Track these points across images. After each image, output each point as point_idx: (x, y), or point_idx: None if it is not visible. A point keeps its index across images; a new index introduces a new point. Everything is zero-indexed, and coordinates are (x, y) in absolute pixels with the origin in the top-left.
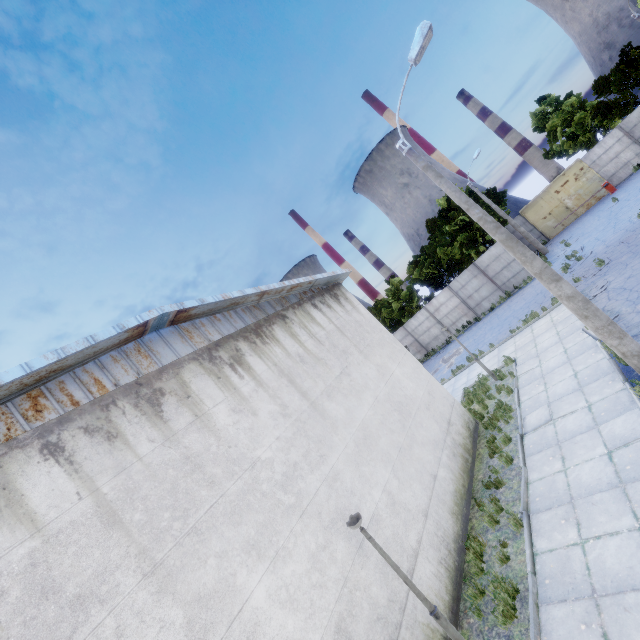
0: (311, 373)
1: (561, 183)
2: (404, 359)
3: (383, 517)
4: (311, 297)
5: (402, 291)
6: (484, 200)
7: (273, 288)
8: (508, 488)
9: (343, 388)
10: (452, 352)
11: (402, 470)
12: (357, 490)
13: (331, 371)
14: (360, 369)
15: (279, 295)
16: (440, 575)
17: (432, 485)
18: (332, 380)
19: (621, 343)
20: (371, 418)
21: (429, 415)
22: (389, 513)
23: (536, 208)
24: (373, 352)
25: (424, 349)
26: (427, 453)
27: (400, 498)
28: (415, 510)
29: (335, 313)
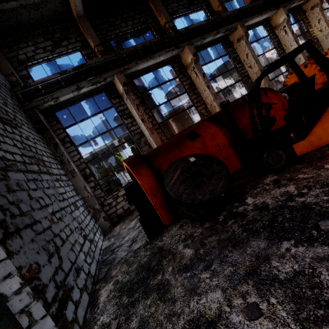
0: None
1: None
2: None
3: None
4: None
5: None
6: None
7: None
8: None
9: None
10: None
11: None
12: None
13: None
14: None
15: None
16: None
17: None
18: None
19: None
20: None
21: None
22: None
23: None
24: None
25: None
26: None
27: None
28: None
29: None
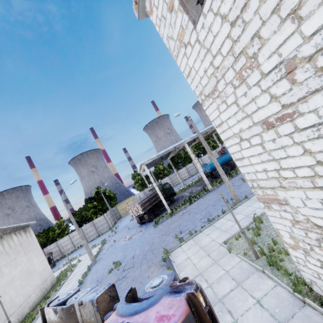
0: (3, 258)
1: (128, 200)
2: (41, 256)
3: (6, 303)
4: (15, 230)
5: (63, 225)
6: (104, 199)
7: (3, 228)
8: (51, 297)
9: (12, 264)
10: (70, 256)
11: (19, 292)
12: (1, 295)
13: (10, 258)
14: (21, 258)
15: (4, 229)
16: (16, 322)
17: (27, 298)
18: (9, 261)
19: (91, 256)
20: (17, 275)
21: (39, 277)
22: (8, 303)
23: (120, 206)
24: (29, 253)
25: (62, 254)
26: (31, 288)
27: (14, 300)
28: (17, 304)
29: (22, 237)
